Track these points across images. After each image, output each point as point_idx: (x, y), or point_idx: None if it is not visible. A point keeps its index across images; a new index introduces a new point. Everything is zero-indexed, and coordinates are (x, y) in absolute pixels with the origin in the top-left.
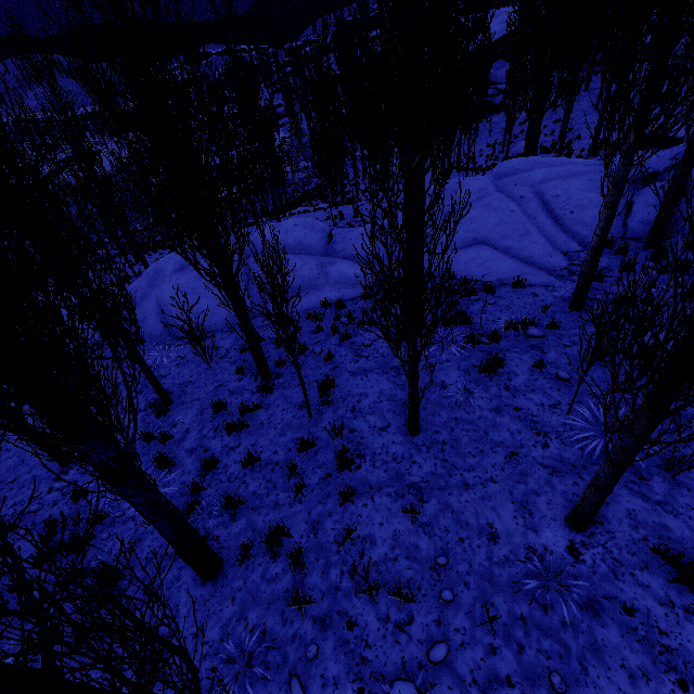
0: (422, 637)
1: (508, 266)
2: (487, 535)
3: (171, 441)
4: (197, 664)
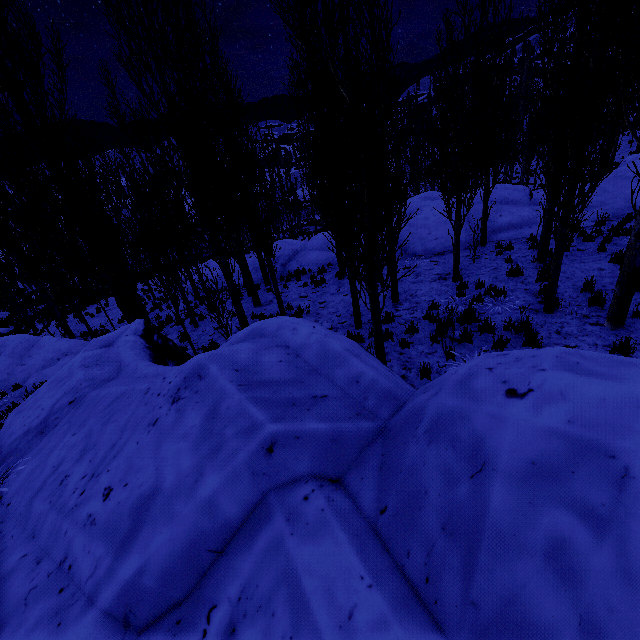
0: None
1: None
2: None
3: (484, 289)
4: None
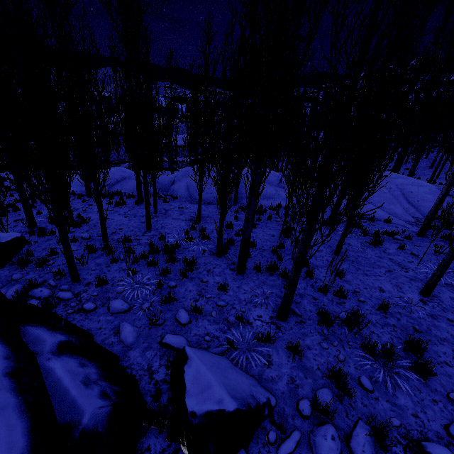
0: (350, 308)
1: (381, 213)
2: (379, 289)
3: (205, 233)
4: (241, 294)
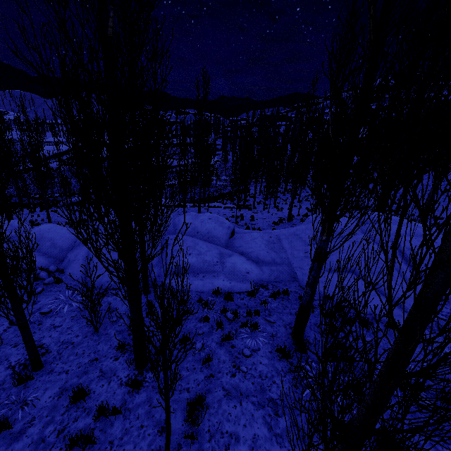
0: None
1: (377, 301)
2: None
3: (6, 433)
4: None
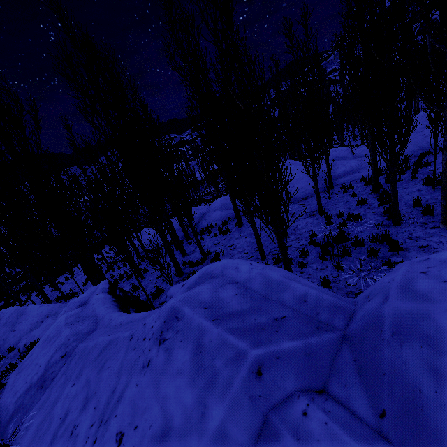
0: None
1: None
2: None
3: (344, 217)
4: None
